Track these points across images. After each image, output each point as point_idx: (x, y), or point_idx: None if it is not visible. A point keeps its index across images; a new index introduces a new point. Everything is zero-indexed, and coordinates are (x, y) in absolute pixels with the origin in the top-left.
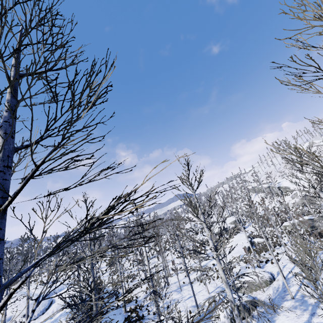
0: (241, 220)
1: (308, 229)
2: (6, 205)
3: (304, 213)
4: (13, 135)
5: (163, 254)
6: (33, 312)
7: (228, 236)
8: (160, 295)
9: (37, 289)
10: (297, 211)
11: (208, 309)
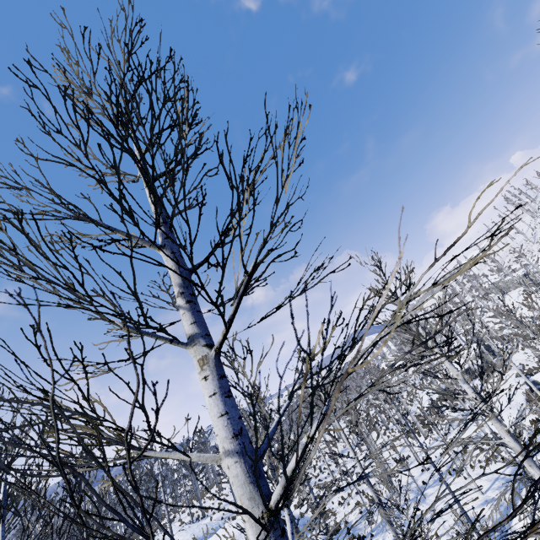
0: (492, 347)
1: None
2: (221, 341)
3: None
4: (180, 253)
5: (369, 438)
6: (286, 508)
7: (477, 383)
8: (398, 506)
9: (181, 534)
10: None
11: (493, 523)
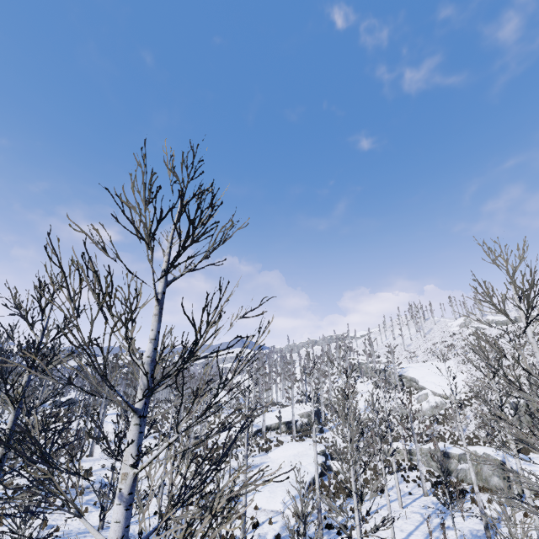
0: (322, 414)
1: (433, 471)
2: None
3: (432, 434)
4: None
5: None
6: None
7: (288, 440)
8: None
9: None
10: (420, 427)
11: None
